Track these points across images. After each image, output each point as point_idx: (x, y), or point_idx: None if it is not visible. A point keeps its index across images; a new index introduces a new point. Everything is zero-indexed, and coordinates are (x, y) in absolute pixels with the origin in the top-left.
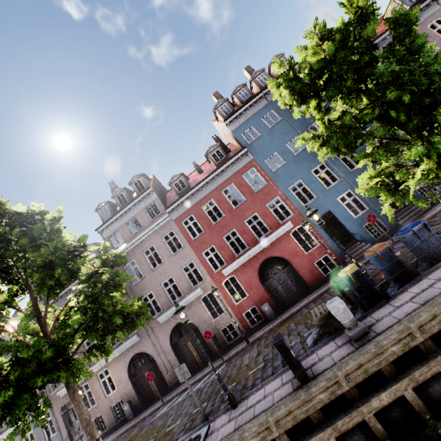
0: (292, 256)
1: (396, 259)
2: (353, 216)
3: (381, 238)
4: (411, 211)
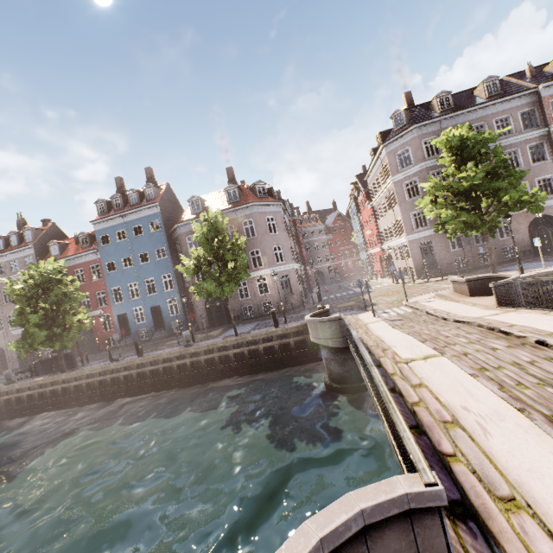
0: (97, 329)
1: (50, 364)
2: (136, 322)
3: (143, 341)
4: (162, 333)
